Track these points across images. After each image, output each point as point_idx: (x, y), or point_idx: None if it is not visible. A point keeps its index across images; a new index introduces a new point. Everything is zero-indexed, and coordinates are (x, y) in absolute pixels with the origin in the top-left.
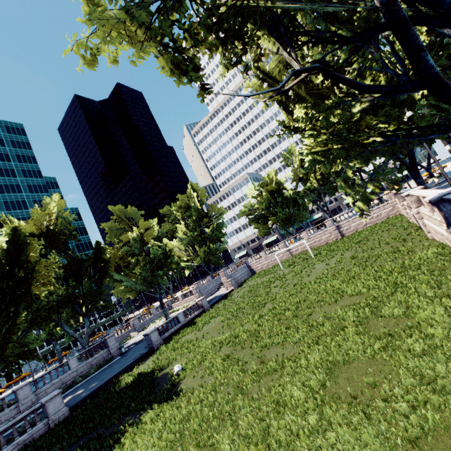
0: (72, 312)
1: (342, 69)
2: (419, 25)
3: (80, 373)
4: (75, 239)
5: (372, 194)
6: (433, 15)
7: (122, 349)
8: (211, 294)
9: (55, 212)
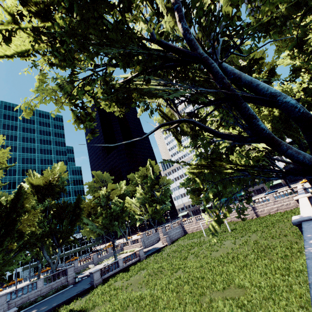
0: (52, 242)
1: (206, 120)
2: (248, 102)
3: (42, 293)
4: (65, 191)
5: (224, 217)
6: (256, 97)
7: (76, 279)
8: (152, 244)
9: (58, 172)
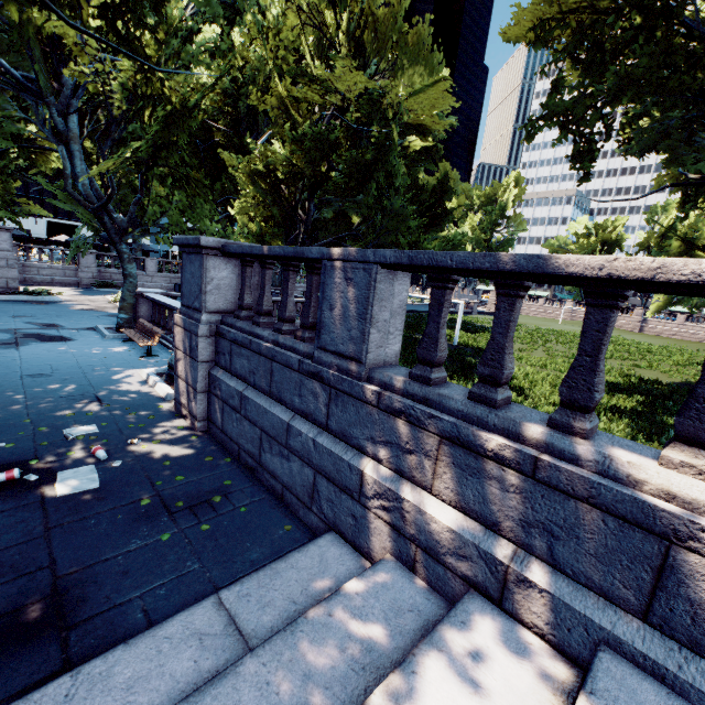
0: None
1: None
2: None
3: None
4: None
5: None
6: None
7: None
8: None
9: None
